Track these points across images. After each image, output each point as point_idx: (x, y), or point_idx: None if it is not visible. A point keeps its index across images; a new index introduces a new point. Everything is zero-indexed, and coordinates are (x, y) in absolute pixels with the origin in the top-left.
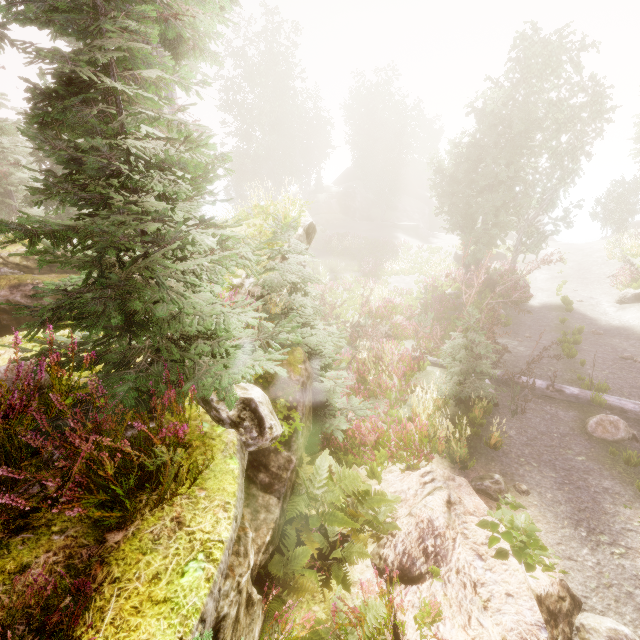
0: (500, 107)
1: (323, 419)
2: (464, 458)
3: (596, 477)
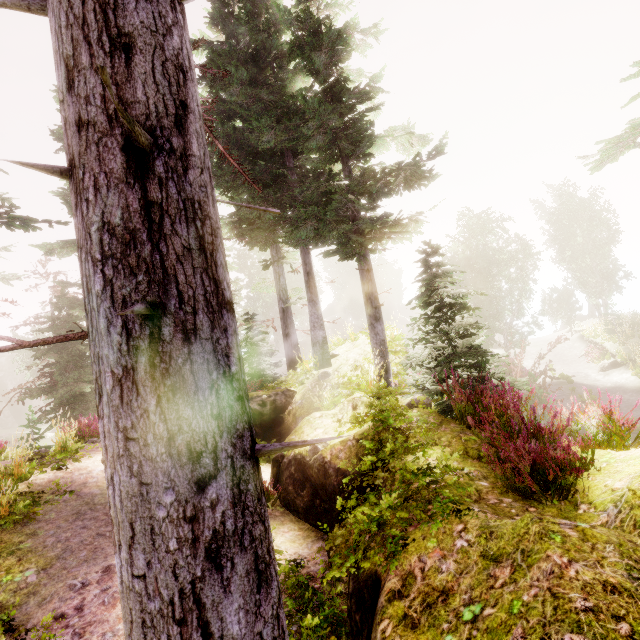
0: (467, 255)
1: None
2: None
3: None
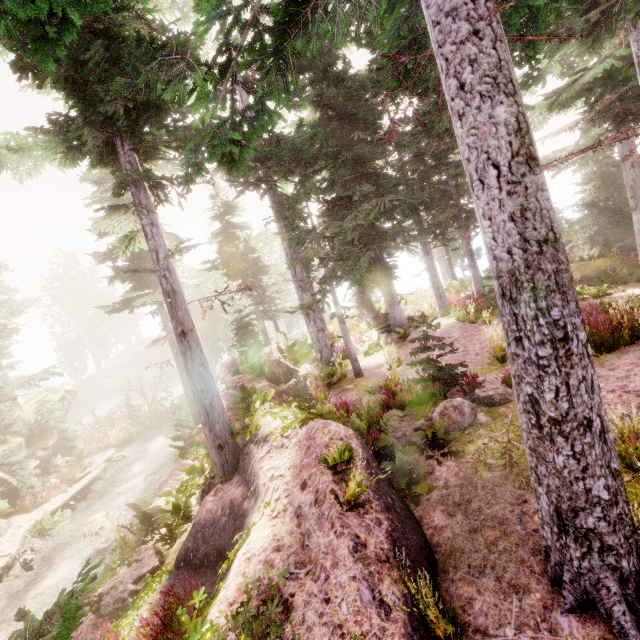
0: None
1: (71, 451)
2: (121, 444)
3: (160, 433)
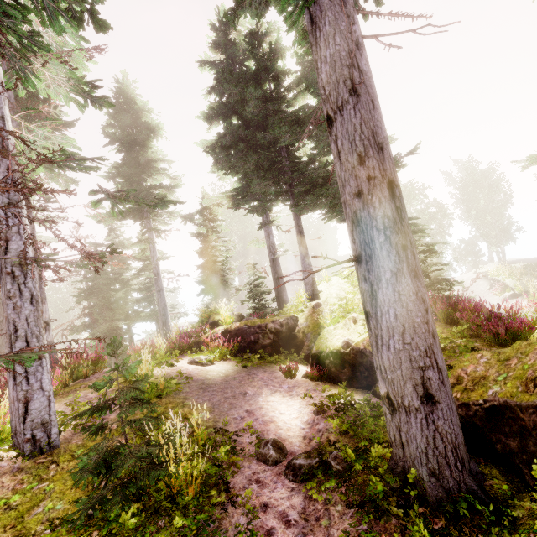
0: None
1: None
2: None
3: None
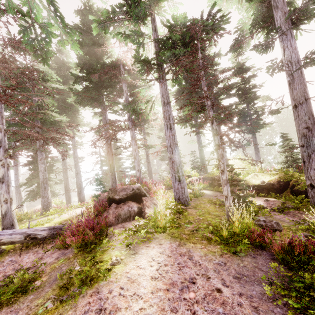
0: None
1: None
2: None
3: None
